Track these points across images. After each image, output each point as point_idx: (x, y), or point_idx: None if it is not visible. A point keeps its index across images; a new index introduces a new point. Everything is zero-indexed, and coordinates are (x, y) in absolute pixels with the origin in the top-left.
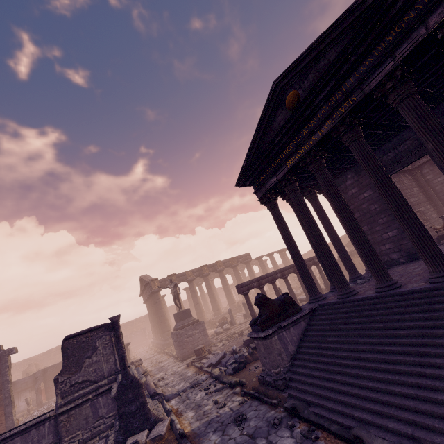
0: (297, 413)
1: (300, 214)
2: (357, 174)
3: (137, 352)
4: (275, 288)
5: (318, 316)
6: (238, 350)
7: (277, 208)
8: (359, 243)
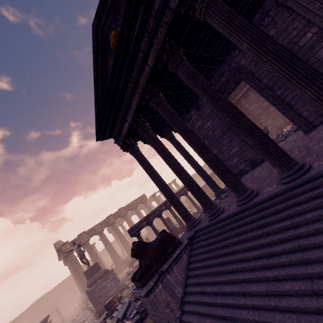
0: None
1: (157, 150)
2: (198, 109)
3: (69, 312)
4: (162, 220)
5: (197, 244)
6: None
7: (138, 151)
8: (211, 163)
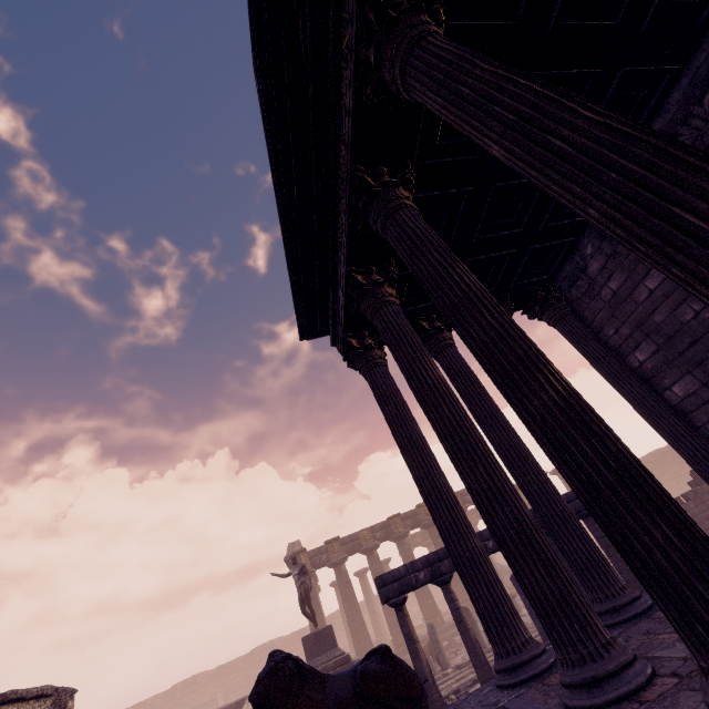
0: None
1: (400, 368)
2: (607, 237)
3: None
4: None
5: None
6: None
7: (377, 369)
8: (546, 436)
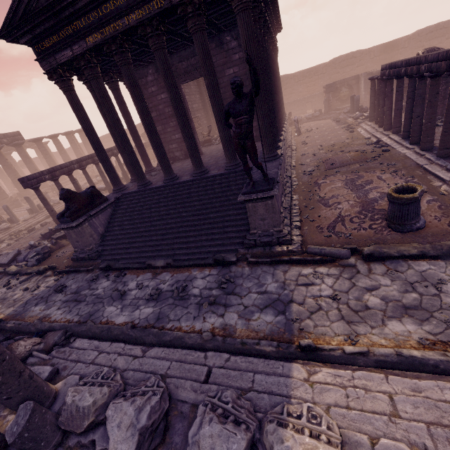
0: (110, 268)
1: (104, 107)
2: (158, 72)
3: None
4: (72, 180)
5: (122, 203)
6: (38, 244)
7: (74, 92)
8: (156, 146)
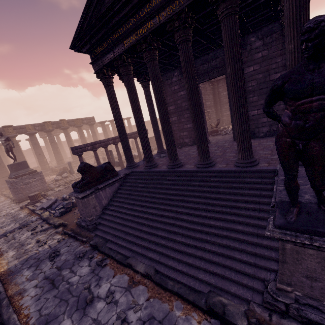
0: (97, 248)
1: (130, 98)
2: (181, 74)
3: None
4: (106, 151)
5: (129, 180)
6: (68, 198)
7: (111, 86)
8: (165, 133)
